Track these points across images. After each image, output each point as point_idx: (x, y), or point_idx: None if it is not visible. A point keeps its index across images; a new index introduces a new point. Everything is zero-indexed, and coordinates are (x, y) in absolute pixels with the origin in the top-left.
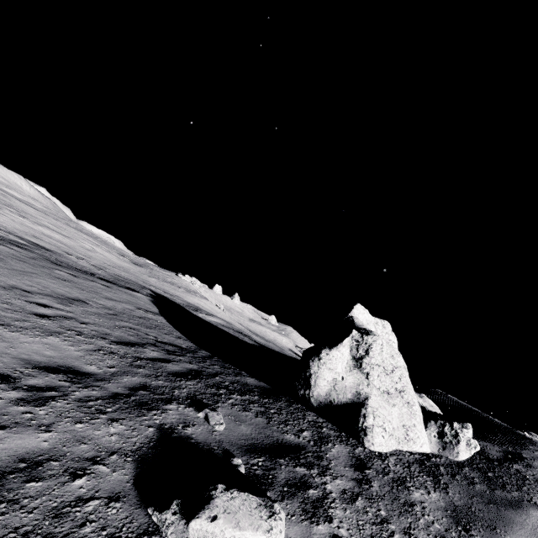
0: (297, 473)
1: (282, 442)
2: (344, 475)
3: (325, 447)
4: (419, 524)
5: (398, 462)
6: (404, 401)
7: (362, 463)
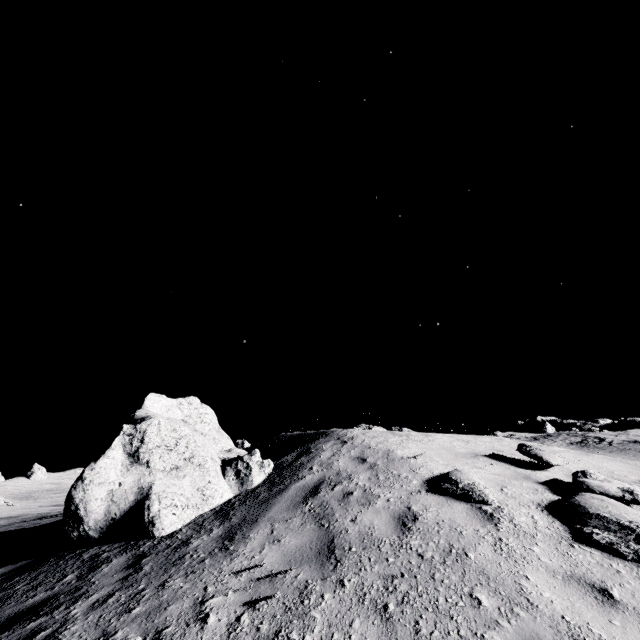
0: (26, 631)
1: (18, 612)
2: (107, 585)
3: (94, 573)
4: (183, 567)
5: (191, 528)
6: (196, 465)
7: (142, 556)
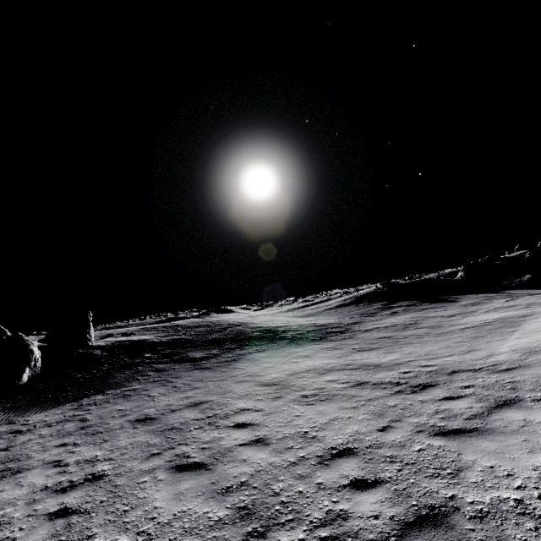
0: None
1: None
2: None
3: None
4: None
5: None
6: None
7: None
